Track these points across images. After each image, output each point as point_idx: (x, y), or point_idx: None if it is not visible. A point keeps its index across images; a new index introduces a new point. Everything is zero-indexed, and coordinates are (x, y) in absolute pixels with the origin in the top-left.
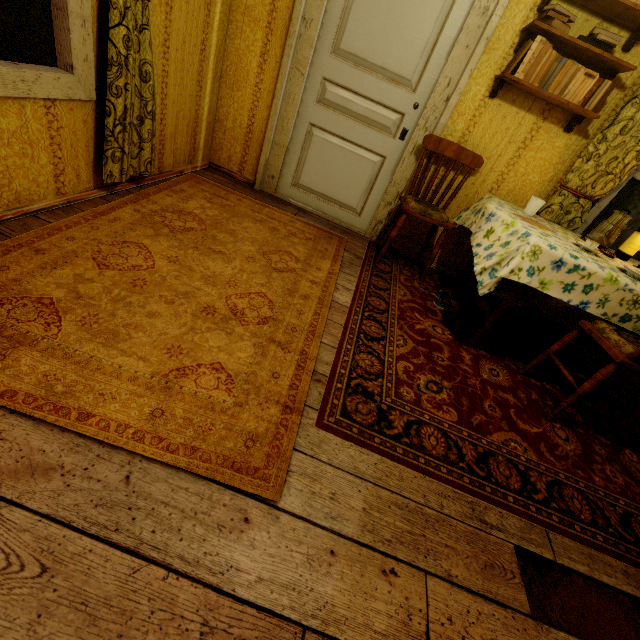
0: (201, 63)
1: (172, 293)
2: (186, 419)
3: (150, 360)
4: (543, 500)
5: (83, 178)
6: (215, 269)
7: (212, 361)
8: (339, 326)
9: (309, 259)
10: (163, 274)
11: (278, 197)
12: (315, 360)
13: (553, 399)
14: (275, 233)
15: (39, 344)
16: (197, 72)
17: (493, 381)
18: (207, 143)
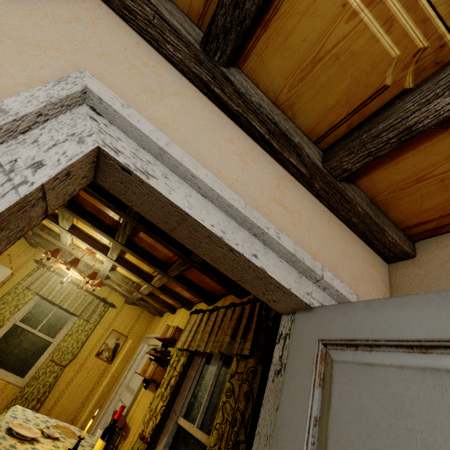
0: (88, 395)
1: None
2: None
3: None
4: None
5: None
6: None
7: None
8: None
9: None
10: None
11: None
12: None
13: None
14: None
15: None
16: (84, 398)
17: None
18: None
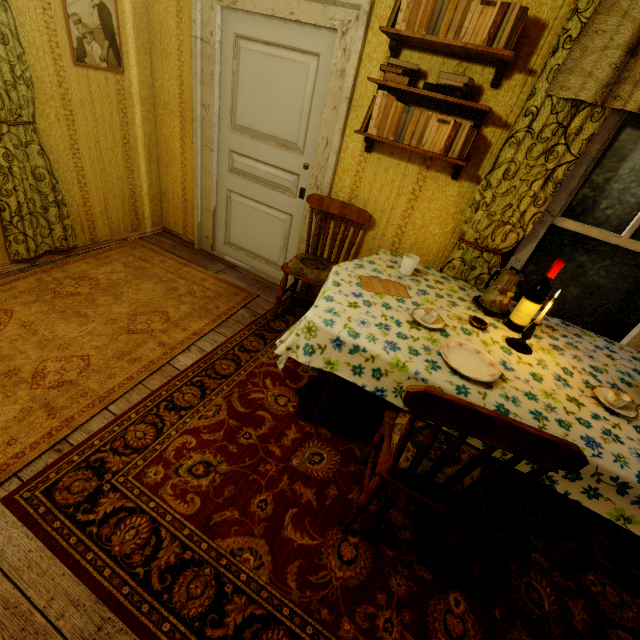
0: (127, 153)
1: None
2: None
3: None
4: (217, 639)
5: None
6: (61, 332)
7: None
8: (147, 392)
9: (183, 319)
10: (2, 338)
11: (215, 255)
12: (74, 428)
13: (384, 502)
14: (170, 293)
15: None
16: (123, 160)
17: (302, 469)
18: (156, 212)
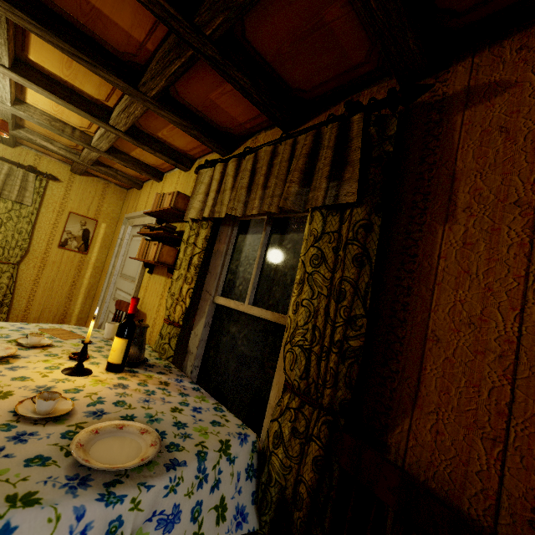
0: (72, 290)
1: None
2: None
3: None
4: None
5: None
6: None
7: None
8: None
9: None
10: None
11: None
12: None
13: None
14: None
15: None
16: (67, 293)
17: None
18: None
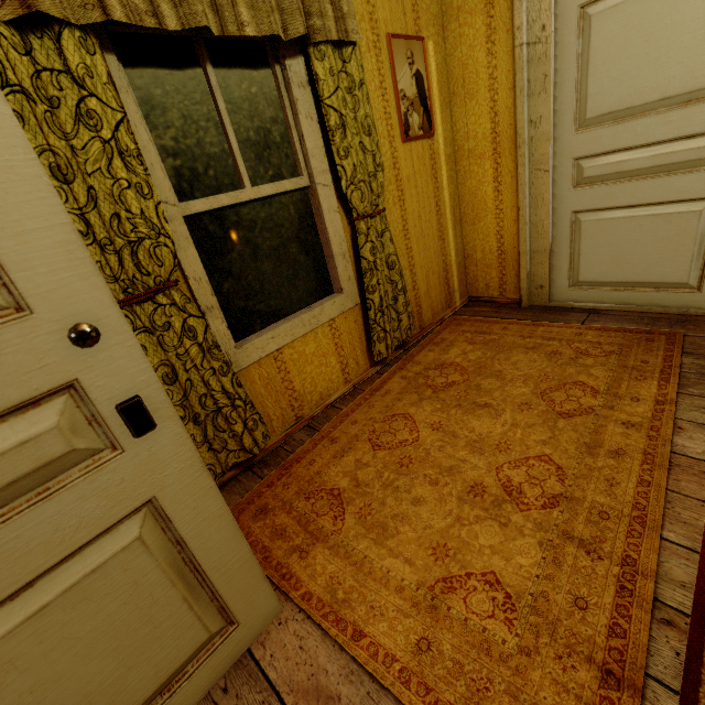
0: (439, 221)
1: (436, 470)
2: (455, 662)
3: (415, 564)
4: None
5: (361, 363)
6: (481, 430)
7: (483, 569)
8: (697, 503)
9: (615, 386)
10: (427, 447)
11: (554, 306)
12: (653, 577)
13: None
14: (555, 359)
15: (329, 540)
16: (437, 230)
17: None
18: (461, 281)
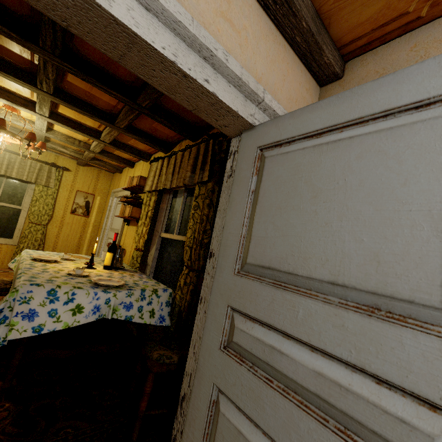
0: (80, 241)
1: None
2: None
3: None
4: None
5: (5, 264)
6: None
7: None
8: None
9: None
10: None
11: None
12: None
13: None
14: None
15: None
16: (77, 243)
17: None
18: None
